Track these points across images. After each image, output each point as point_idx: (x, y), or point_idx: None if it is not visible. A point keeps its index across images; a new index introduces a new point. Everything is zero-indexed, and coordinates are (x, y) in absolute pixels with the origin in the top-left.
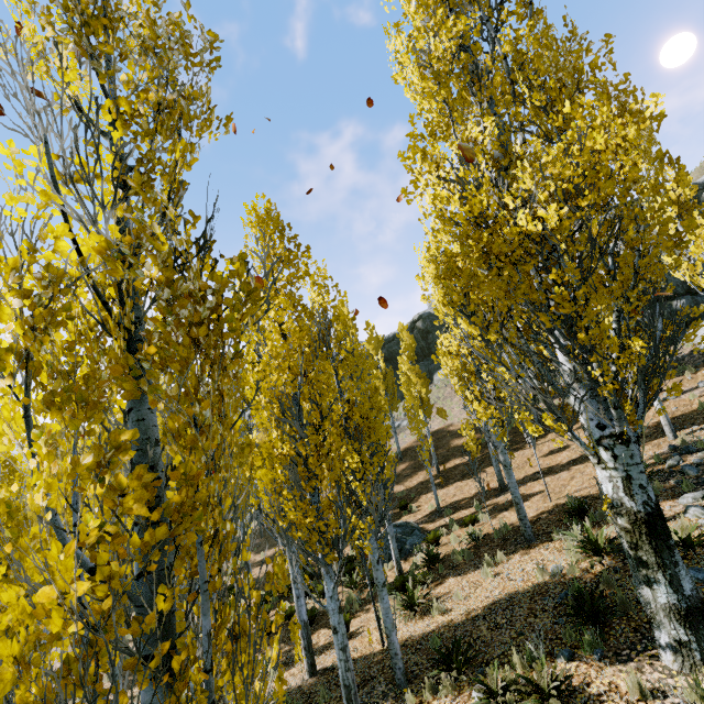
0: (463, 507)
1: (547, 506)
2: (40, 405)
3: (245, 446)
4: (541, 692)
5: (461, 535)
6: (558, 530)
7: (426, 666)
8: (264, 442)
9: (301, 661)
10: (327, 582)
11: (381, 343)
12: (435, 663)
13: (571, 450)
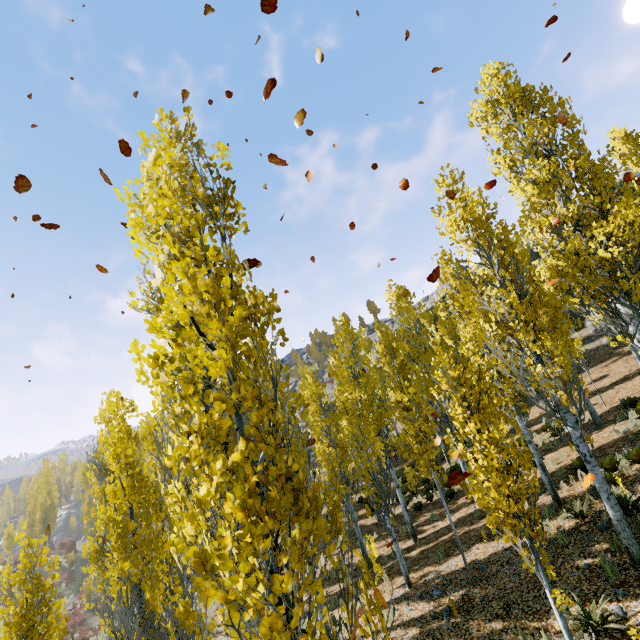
0: (534, 424)
1: (604, 409)
2: (503, 333)
3: (416, 381)
4: (637, 459)
5: (542, 437)
6: (619, 415)
7: (561, 478)
8: (425, 379)
9: (463, 508)
10: (521, 422)
11: (432, 317)
12: (566, 476)
13: (610, 377)
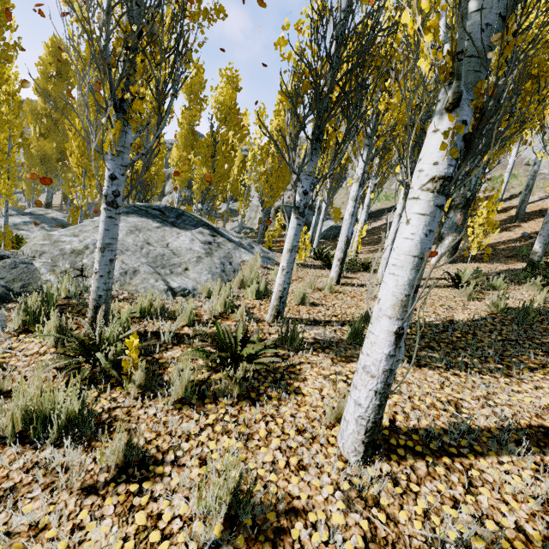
0: None
1: None
2: None
3: None
4: None
5: None
6: None
7: None
8: None
9: None
10: None
11: None
12: None
13: None
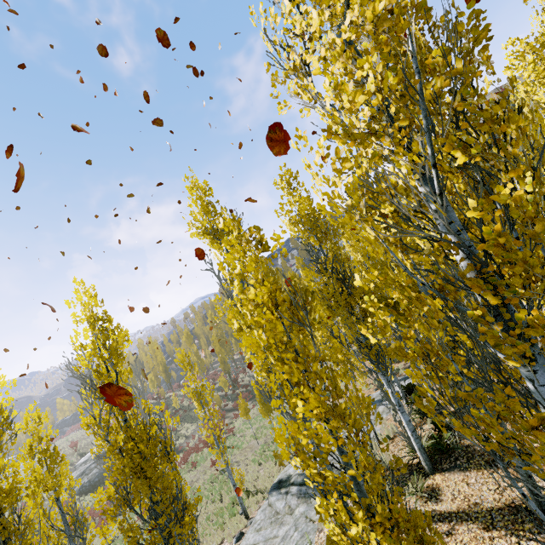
0: None
1: None
2: None
3: None
4: None
5: None
6: None
7: None
8: None
9: None
10: None
11: None
12: None
13: None
